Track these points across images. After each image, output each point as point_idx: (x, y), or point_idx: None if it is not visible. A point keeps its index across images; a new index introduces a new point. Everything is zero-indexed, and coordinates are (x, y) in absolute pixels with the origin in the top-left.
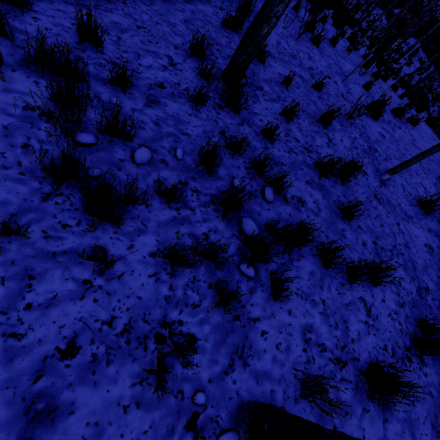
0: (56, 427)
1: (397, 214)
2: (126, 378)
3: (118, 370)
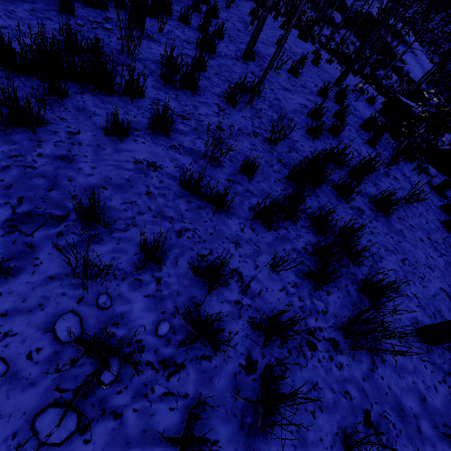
0: (52, 0)
1: None
2: (78, 4)
3: (75, 2)
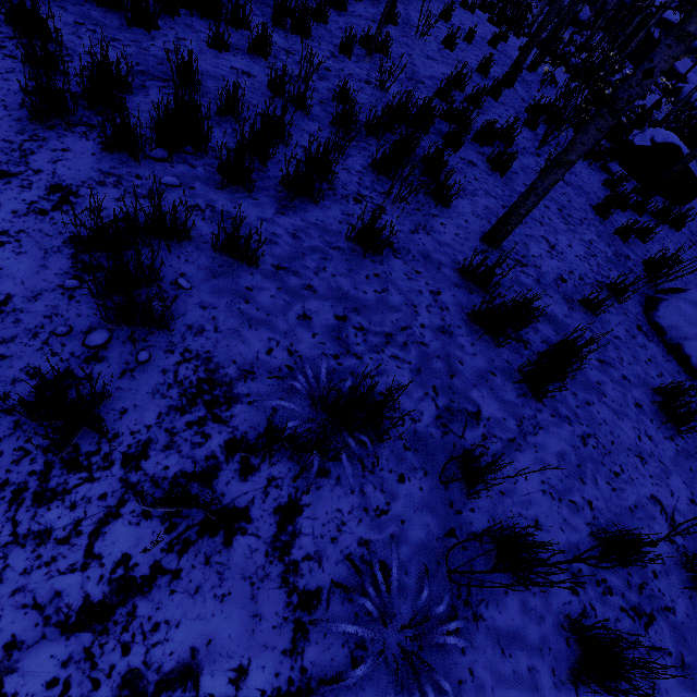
0: None
1: (408, 8)
2: None
3: None
